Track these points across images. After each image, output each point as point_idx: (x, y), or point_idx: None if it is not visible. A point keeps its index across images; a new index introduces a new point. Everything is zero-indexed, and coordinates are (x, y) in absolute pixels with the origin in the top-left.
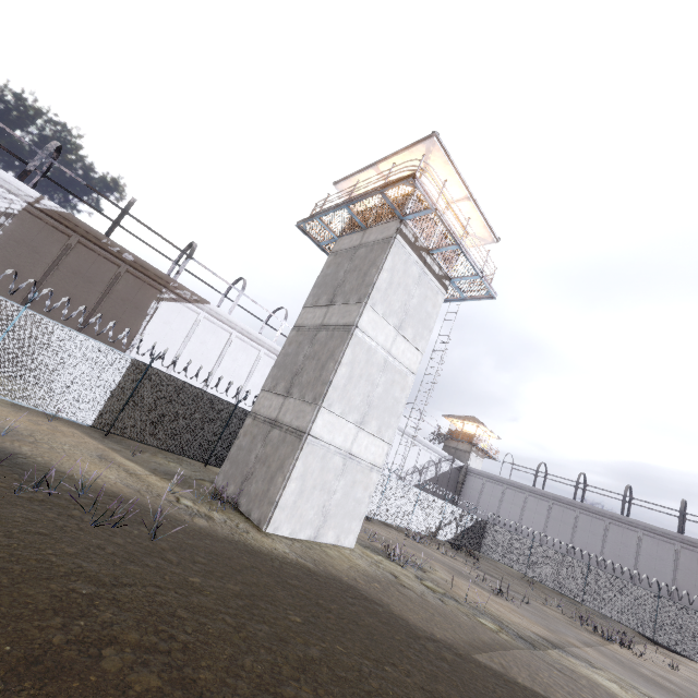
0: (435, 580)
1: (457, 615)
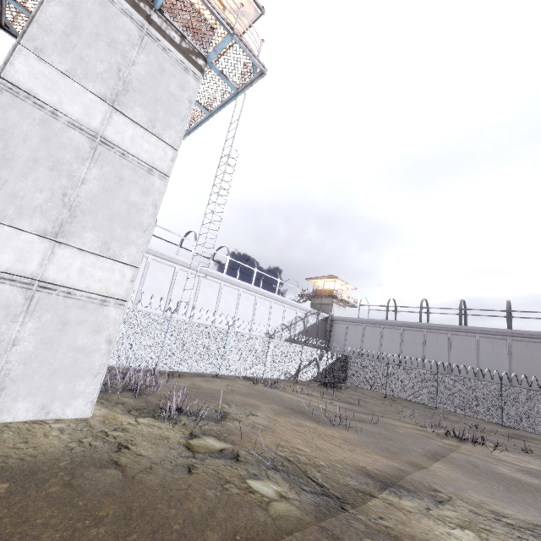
0: (230, 431)
1: (192, 495)
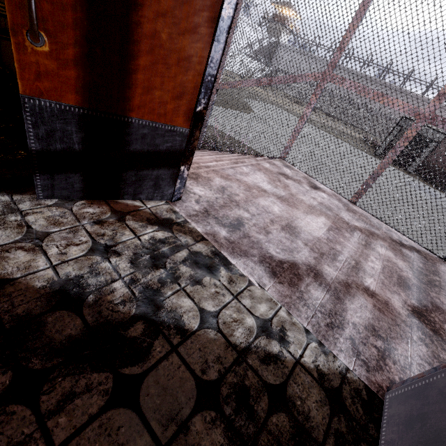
0: None
1: None
